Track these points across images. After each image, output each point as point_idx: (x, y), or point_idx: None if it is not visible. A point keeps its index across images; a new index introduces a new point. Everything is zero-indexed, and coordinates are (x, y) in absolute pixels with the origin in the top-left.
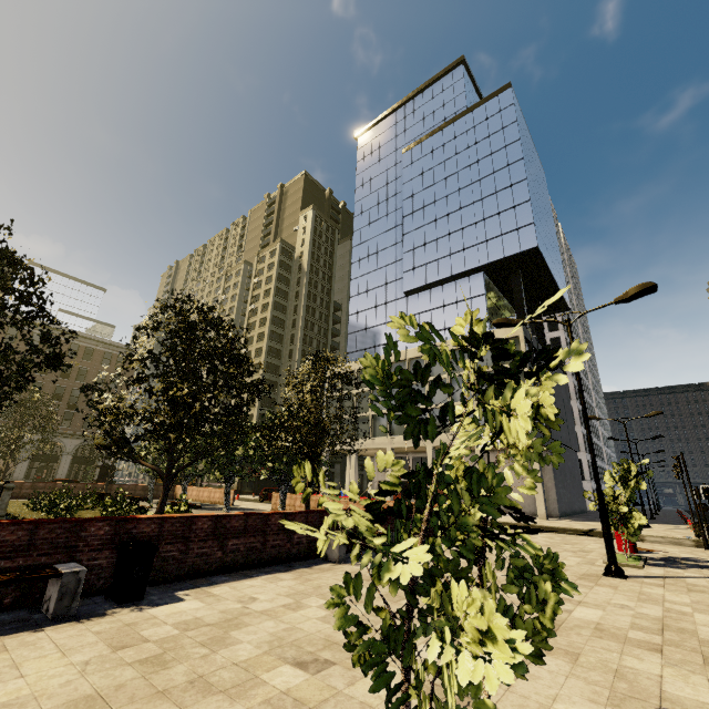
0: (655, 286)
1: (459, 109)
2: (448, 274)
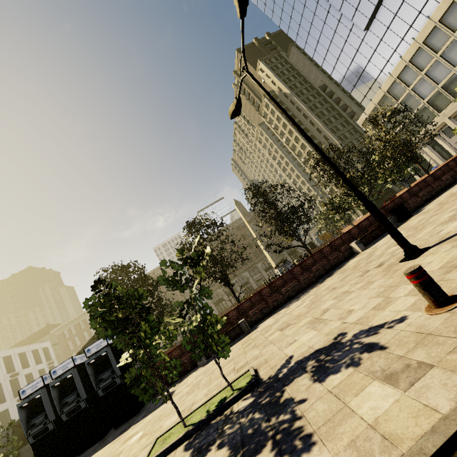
0: None
1: None
2: None
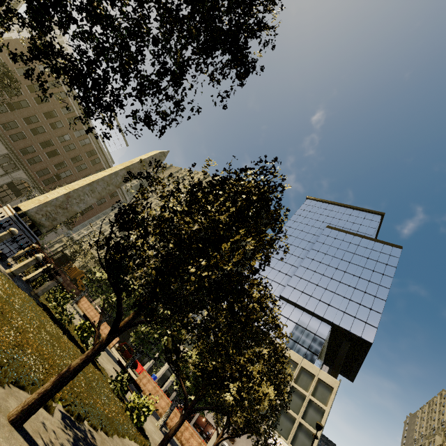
0: None
1: (368, 233)
2: (312, 309)
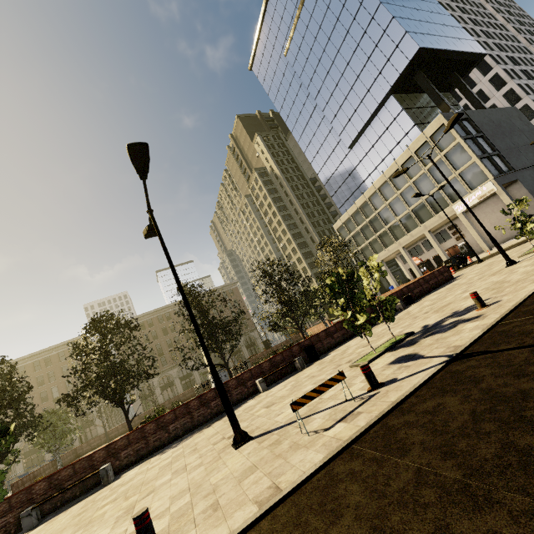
0: (458, 115)
1: None
2: (368, 115)
